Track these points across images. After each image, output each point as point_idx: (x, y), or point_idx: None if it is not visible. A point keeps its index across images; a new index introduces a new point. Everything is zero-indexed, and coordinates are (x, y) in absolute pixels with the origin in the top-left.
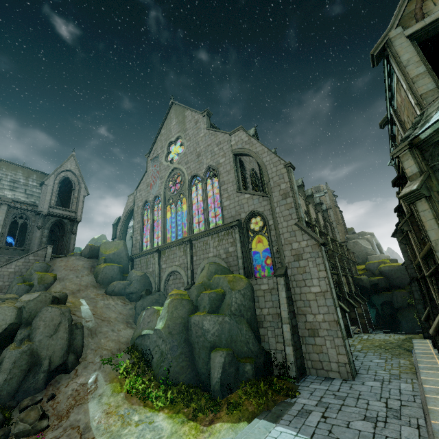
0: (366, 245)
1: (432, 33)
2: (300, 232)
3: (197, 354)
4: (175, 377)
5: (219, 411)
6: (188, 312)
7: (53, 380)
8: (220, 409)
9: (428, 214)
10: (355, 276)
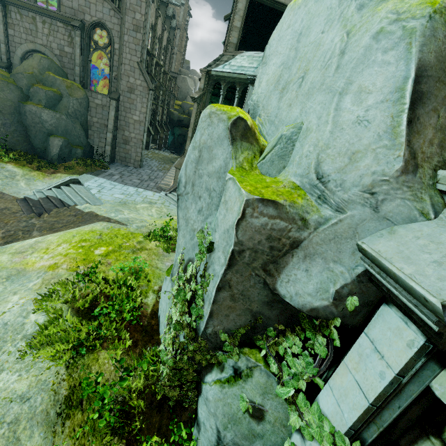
0: (191, 85)
1: (258, 1)
2: (139, 71)
3: (34, 135)
4: (12, 146)
5: (58, 169)
6: (18, 98)
7: None
8: (58, 168)
9: (195, 111)
10: (171, 109)
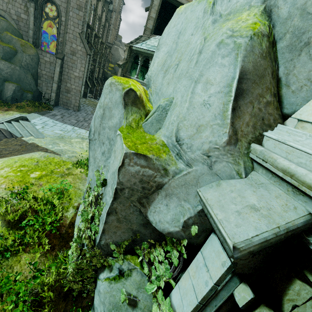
0: (122, 54)
1: (168, 1)
2: (80, 40)
3: None
4: None
5: (11, 108)
6: None
7: None
8: (11, 107)
9: (120, 74)
10: (106, 69)
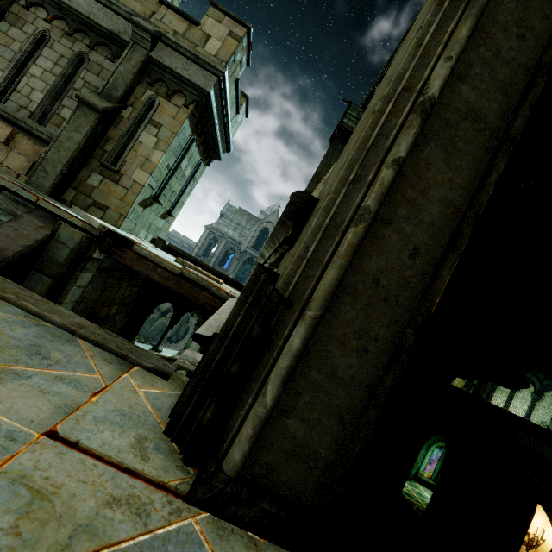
0: None
1: None
2: None
3: None
4: None
5: None
6: None
7: (165, 342)
8: None
9: None
10: None
